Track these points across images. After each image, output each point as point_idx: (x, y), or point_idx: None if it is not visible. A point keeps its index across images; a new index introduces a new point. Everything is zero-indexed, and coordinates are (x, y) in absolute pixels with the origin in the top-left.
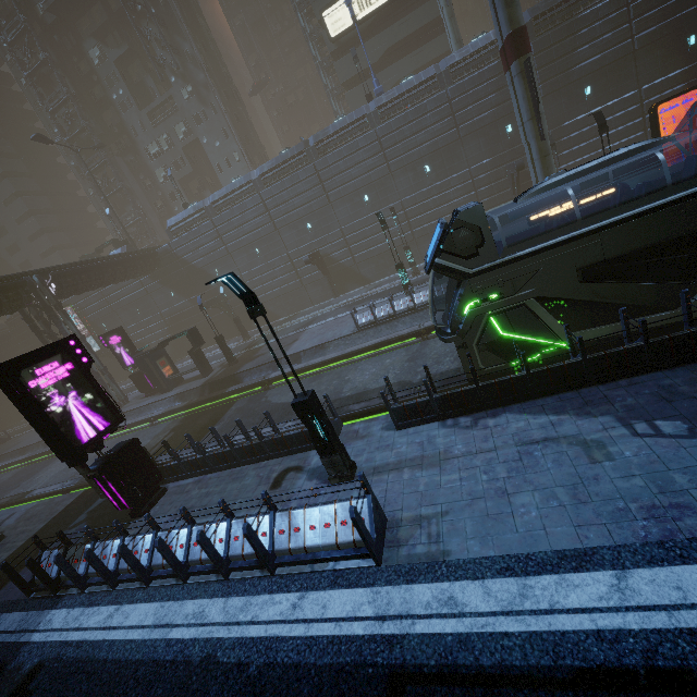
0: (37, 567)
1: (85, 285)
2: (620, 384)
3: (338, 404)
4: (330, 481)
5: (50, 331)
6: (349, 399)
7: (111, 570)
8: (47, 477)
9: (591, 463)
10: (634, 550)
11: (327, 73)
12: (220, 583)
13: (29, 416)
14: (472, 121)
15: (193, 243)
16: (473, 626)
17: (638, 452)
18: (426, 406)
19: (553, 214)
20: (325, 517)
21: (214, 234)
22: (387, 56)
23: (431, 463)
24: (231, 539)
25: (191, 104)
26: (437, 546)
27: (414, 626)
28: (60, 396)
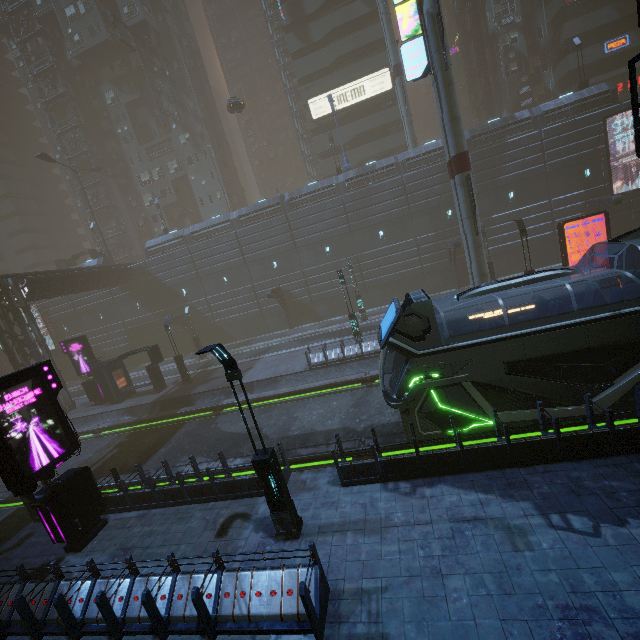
0: None
1: (57, 291)
2: (537, 470)
3: (285, 442)
4: (277, 537)
5: (12, 331)
6: (296, 438)
7: (38, 618)
8: None
9: (514, 551)
10: None
11: (305, 142)
12: None
13: None
14: (420, 202)
15: (167, 264)
16: None
17: (553, 545)
18: (371, 468)
19: (487, 316)
20: (271, 584)
21: (188, 259)
22: (356, 139)
23: (373, 529)
24: (174, 597)
25: (186, 147)
26: (376, 627)
27: None
28: (22, 422)
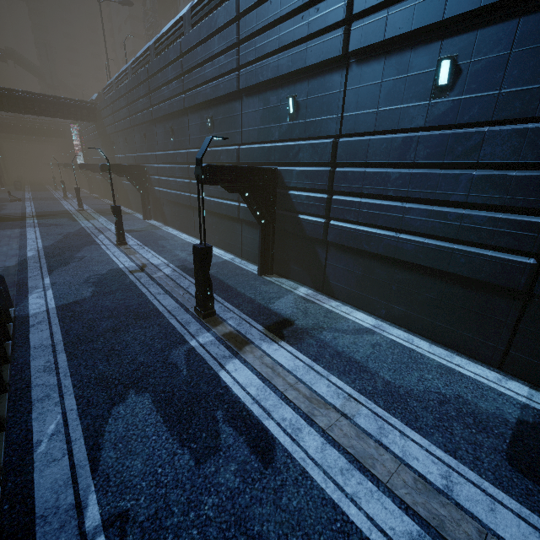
0: None
1: None
2: None
3: None
4: None
5: None
6: None
7: None
8: None
9: None
10: None
11: None
12: None
13: None
14: (252, 66)
15: (106, 110)
16: None
17: None
18: None
19: None
20: None
21: (111, 109)
22: None
23: None
24: None
25: None
26: None
27: None
28: None
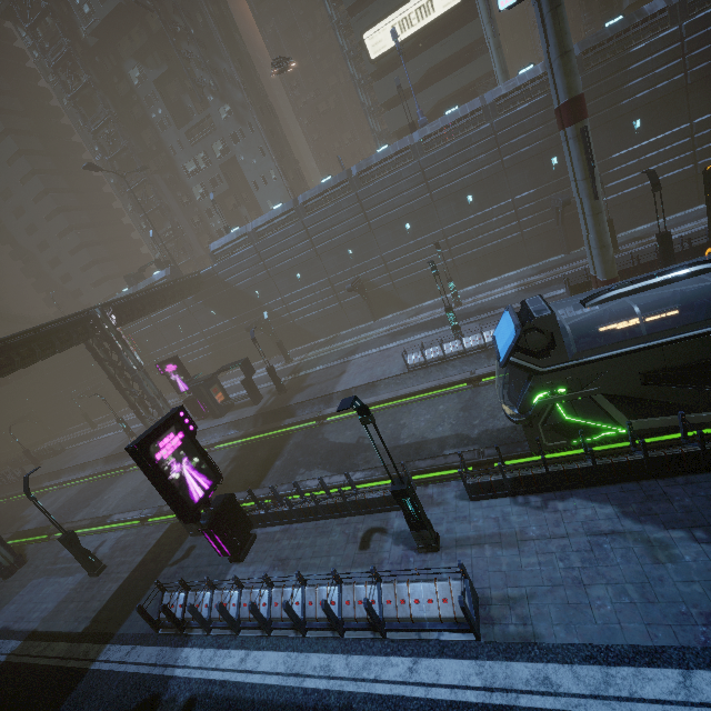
0: (169, 612)
1: (140, 314)
2: (677, 482)
3: (398, 452)
4: (418, 550)
5: (111, 360)
6: (408, 447)
7: (233, 617)
8: (116, 498)
9: (656, 563)
10: (696, 653)
11: (363, 89)
12: (337, 640)
13: (157, 484)
14: (517, 153)
15: (235, 267)
16: (568, 705)
17: (697, 558)
18: (499, 484)
19: (620, 327)
20: (427, 594)
21: (256, 259)
22: (427, 75)
23: (510, 542)
24: (343, 603)
25: (228, 122)
26: (527, 628)
27: (518, 700)
28: (177, 464)
